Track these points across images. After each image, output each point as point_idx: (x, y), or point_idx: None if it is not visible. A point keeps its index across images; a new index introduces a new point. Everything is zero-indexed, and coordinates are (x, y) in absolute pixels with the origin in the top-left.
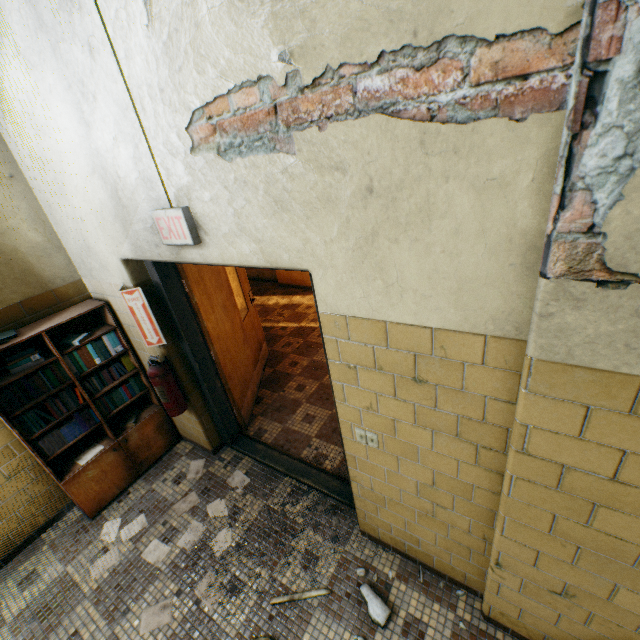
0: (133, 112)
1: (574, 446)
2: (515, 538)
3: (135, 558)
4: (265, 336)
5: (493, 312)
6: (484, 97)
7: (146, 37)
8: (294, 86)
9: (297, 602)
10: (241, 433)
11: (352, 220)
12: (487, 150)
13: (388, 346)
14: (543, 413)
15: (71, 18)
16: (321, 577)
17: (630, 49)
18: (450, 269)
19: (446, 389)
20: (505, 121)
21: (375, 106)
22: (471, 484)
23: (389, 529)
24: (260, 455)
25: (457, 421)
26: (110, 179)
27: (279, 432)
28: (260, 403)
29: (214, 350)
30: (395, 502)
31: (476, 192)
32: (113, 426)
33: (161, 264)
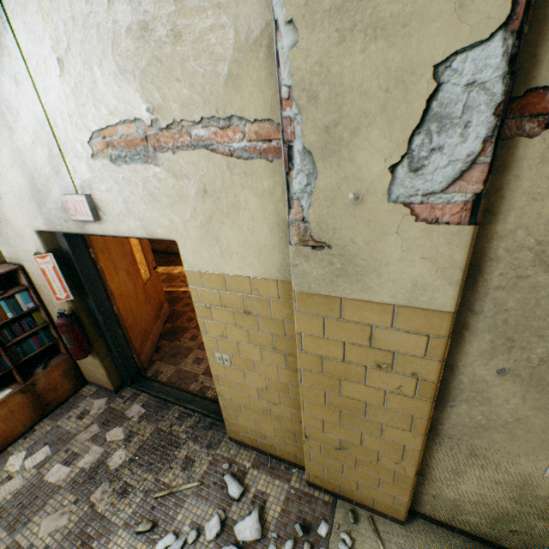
0: (49, 126)
1: (324, 343)
2: (311, 414)
3: (38, 481)
4: (168, 298)
5: (278, 266)
6: (253, 148)
7: (59, 82)
8: (156, 127)
9: (175, 494)
10: (141, 375)
11: (197, 209)
12: (260, 175)
13: (228, 290)
14: (306, 324)
15: (2, 59)
16: (196, 474)
17: (298, 138)
18: (253, 240)
19: (263, 317)
20: (265, 161)
21: (202, 145)
22: (287, 383)
23: (246, 431)
24: (155, 390)
25: (272, 338)
26: (28, 170)
27: (173, 372)
28: (159, 351)
29: (117, 305)
30: (247, 407)
31: (258, 197)
32: (22, 373)
33: (71, 235)
